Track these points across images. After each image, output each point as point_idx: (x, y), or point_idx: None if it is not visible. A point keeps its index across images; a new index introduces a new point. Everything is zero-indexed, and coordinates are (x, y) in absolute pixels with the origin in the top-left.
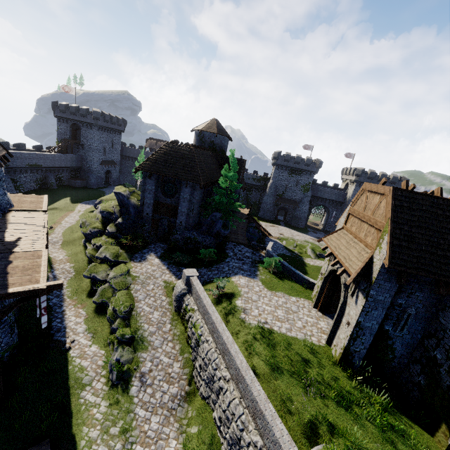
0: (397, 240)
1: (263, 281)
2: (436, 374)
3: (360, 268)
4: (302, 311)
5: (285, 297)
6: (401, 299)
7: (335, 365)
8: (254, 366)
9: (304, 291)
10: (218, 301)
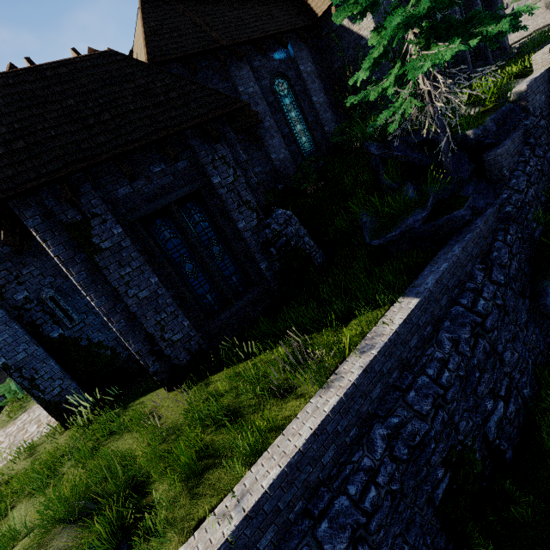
0: None
1: None
2: None
3: None
4: None
5: (29, 412)
6: (18, 294)
7: (62, 435)
8: None
9: None
10: None
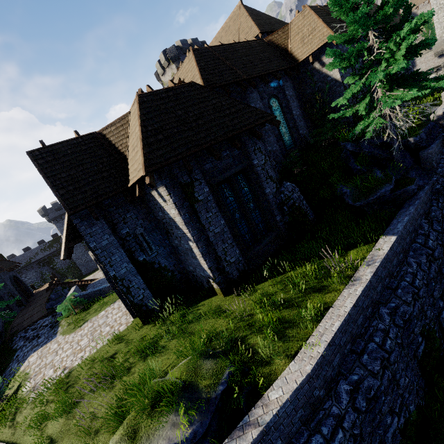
0: (63, 189)
1: (64, 331)
2: (186, 255)
3: (64, 236)
4: (111, 315)
5: (92, 321)
6: (123, 230)
7: (142, 328)
8: (51, 436)
9: (115, 296)
10: (0, 419)
